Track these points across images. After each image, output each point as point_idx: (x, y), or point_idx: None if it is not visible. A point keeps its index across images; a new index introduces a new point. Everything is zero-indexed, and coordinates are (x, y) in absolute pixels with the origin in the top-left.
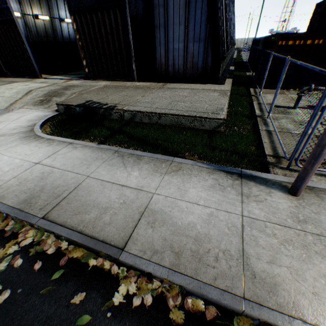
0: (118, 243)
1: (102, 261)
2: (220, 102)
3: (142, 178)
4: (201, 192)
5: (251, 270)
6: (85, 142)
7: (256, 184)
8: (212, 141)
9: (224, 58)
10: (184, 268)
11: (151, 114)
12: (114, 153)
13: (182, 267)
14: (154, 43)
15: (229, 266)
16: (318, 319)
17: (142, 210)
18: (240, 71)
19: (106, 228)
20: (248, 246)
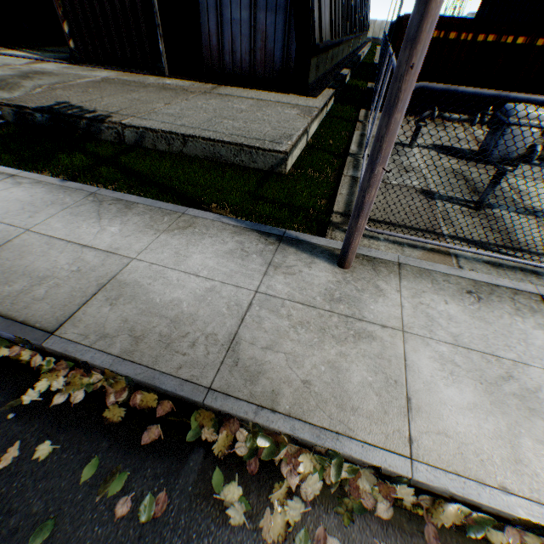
0: (48, 325)
1: (19, 350)
2: (294, 125)
3: (123, 236)
4: (210, 259)
5: (235, 358)
6: (40, 176)
7: (299, 251)
8: (261, 187)
9: (325, 51)
10: (139, 356)
11: (169, 135)
12: (89, 196)
13: (137, 355)
14: (196, 4)
15: (207, 353)
16: (295, 409)
17: (106, 281)
18: (360, 80)
19: (35, 306)
20: (246, 329)
